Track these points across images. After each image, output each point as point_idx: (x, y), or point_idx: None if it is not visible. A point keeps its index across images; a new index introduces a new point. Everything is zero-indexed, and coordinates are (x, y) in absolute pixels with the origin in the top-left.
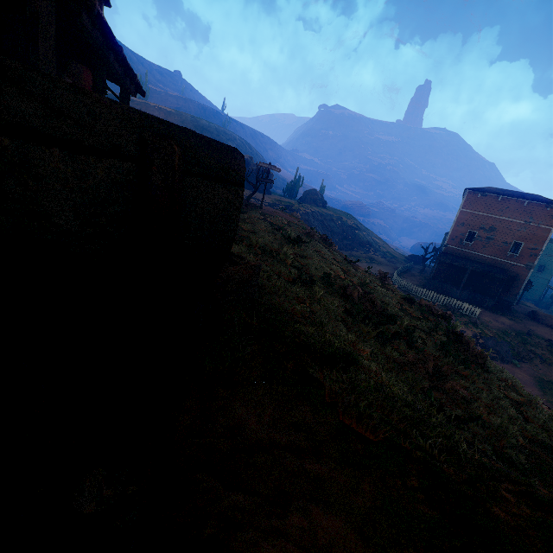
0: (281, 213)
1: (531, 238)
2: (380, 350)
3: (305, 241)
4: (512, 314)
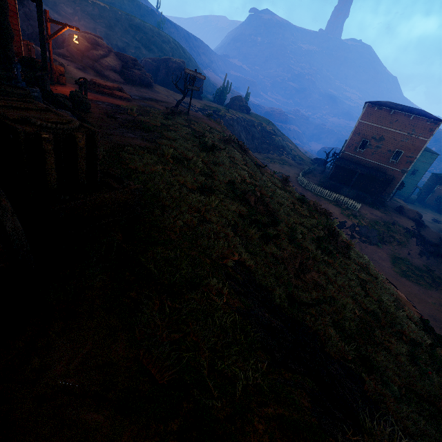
0: (206, 120)
1: (410, 147)
2: (263, 247)
3: (220, 148)
4: (384, 209)
